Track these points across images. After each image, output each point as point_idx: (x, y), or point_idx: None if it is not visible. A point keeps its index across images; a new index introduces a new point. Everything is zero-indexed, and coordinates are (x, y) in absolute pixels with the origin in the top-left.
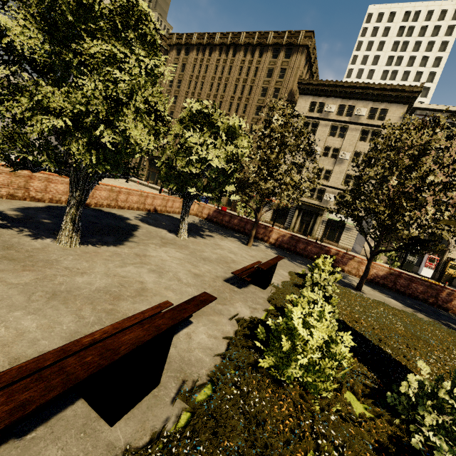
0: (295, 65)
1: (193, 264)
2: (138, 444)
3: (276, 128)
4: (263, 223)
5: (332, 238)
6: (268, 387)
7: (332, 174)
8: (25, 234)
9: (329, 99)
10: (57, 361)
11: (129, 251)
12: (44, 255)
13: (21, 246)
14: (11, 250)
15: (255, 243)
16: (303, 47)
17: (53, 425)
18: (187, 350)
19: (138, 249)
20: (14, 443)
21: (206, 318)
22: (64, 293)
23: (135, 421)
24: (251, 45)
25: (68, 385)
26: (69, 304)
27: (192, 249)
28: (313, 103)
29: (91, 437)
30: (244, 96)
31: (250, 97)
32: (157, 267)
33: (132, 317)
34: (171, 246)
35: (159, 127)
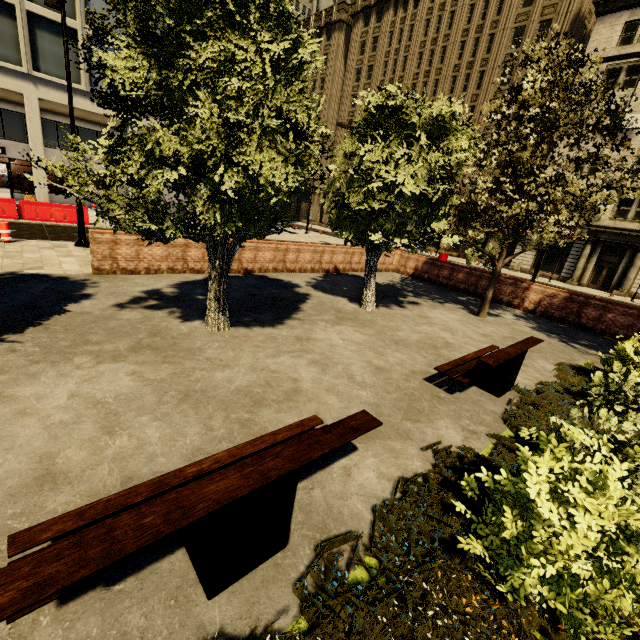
0: None
1: (377, 351)
2: (237, 639)
3: (529, 99)
4: (518, 273)
5: None
6: (470, 595)
7: None
8: (175, 315)
9: None
10: (150, 497)
11: (288, 334)
12: (188, 342)
13: (168, 331)
14: (157, 337)
15: (494, 311)
16: None
17: (145, 579)
18: (340, 495)
19: (301, 330)
20: (101, 592)
21: (382, 444)
22: (198, 394)
23: (240, 599)
24: None
25: (107, 560)
26: (200, 409)
27: (380, 326)
28: (632, 24)
29: (182, 609)
30: (479, 58)
31: (489, 57)
32: (322, 357)
33: (258, 439)
34: (348, 324)
35: (300, 150)
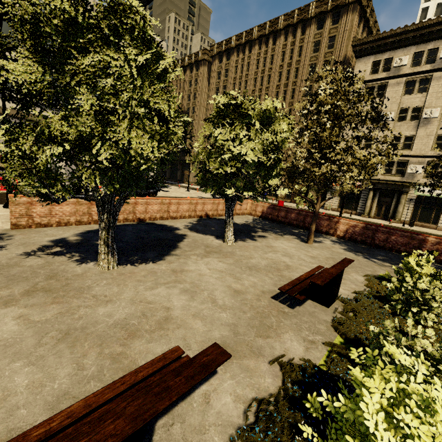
0: (346, 28)
1: (235, 277)
2: None
3: (323, 100)
4: (330, 211)
5: (426, 219)
6: None
7: (415, 140)
8: (74, 259)
9: (398, 51)
10: None
11: (166, 268)
12: (80, 282)
13: (64, 273)
14: (52, 279)
15: (318, 238)
16: (354, 3)
17: None
18: (198, 428)
19: (177, 264)
20: None
21: (238, 364)
22: (77, 332)
23: None
24: (291, 26)
25: None
26: (76, 347)
27: (237, 256)
28: (376, 63)
29: None
30: (290, 81)
31: (297, 80)
32: (192, 285)
33: (118, 381)
34: (214, 256)
35: (163, 130)
